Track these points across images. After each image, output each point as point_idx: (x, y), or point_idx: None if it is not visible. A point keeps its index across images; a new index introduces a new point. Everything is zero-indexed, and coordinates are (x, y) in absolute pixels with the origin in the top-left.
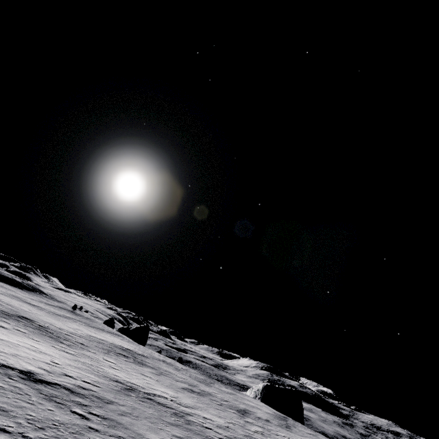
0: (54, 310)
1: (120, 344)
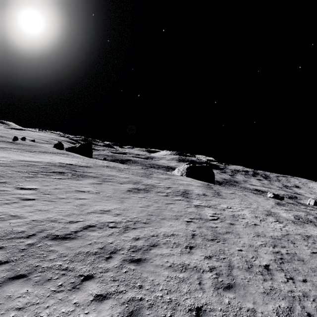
0: None
1: (61, 162)
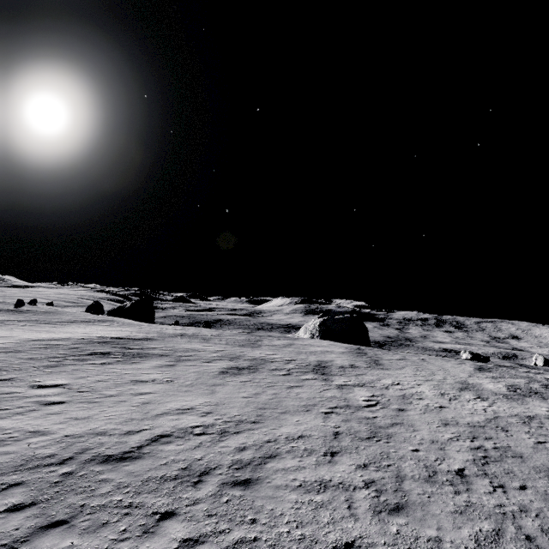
0: None
1: (101, 335)
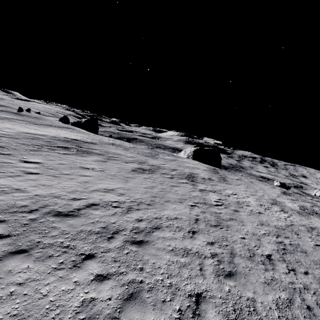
0: None
1: (66, 136)
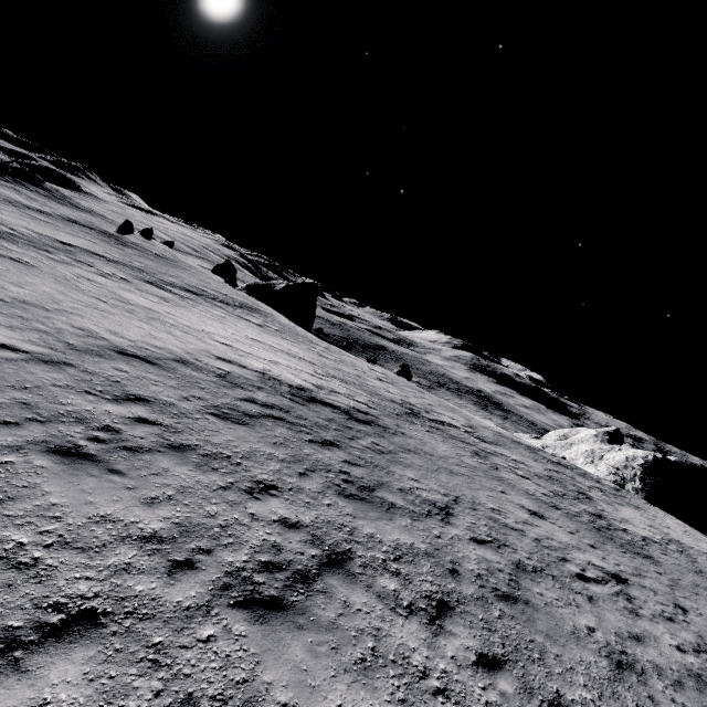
0: (13, 219)
1: (262, 365)
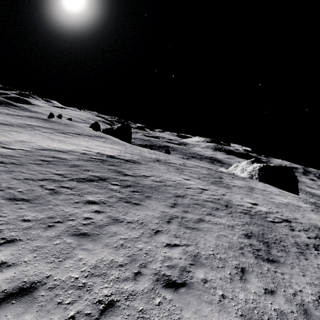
0: (10, 119)
1: (99, 151)
